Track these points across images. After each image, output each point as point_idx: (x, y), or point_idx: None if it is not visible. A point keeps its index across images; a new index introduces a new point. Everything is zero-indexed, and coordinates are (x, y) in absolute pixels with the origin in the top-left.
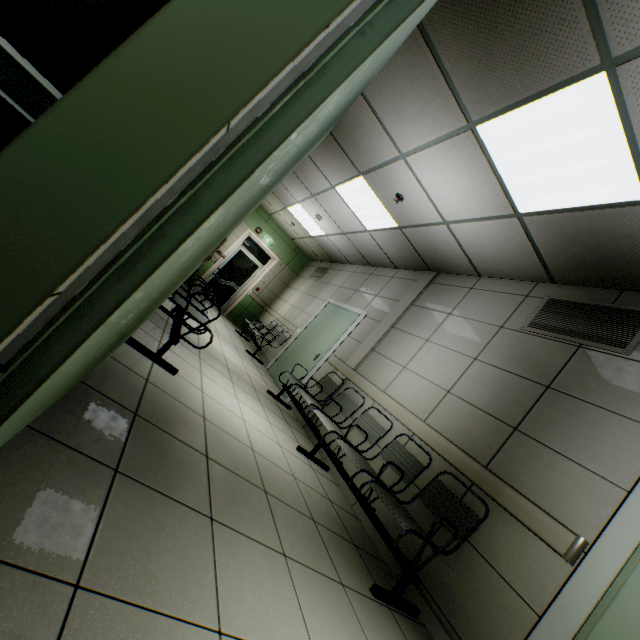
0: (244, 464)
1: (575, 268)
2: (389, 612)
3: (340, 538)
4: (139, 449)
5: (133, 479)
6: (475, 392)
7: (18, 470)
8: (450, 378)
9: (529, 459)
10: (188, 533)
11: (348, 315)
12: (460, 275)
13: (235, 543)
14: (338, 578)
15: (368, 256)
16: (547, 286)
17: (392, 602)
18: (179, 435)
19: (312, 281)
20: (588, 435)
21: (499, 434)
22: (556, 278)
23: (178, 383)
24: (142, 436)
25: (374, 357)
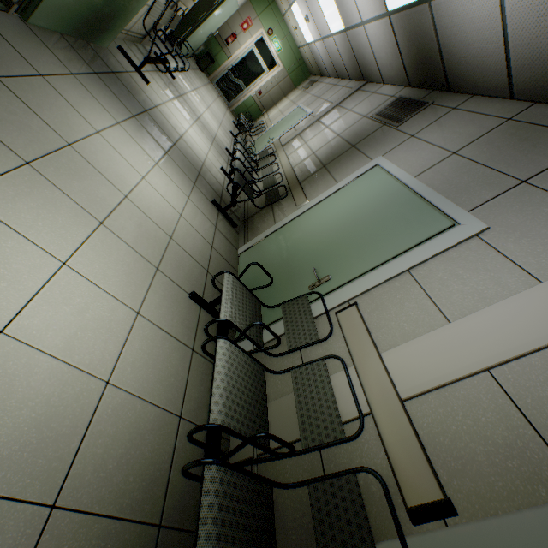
0: (169, 132)
1: (415, 70)
2: (217, 211)
3: (212, 189)
4: (109, 79)
5: (102, 81)
6: (324, 152)
7: (59, 43)
8: (320, 146)
9: (318, 178)
10: (120, 107)
11: (302, 114)
12: (376, 84)
13: (141, 128)
14: (194, 182)
15: (336, 66)
16: (407, 90)
17: (222, 212)
18: (134, 95)
19: (301, 92)
20: (347, 165)
21: (316, 169)
22: (410, 81)
23: (148, 89)
24: (113, 79)
25: (296, 139)
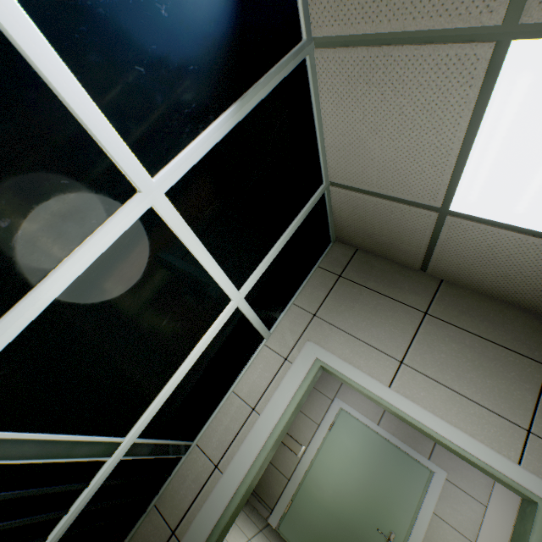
0: None
1: None
2: None
3: None
4: None
5: None
6: None
7: None
8: None
9: None
10: None
11: None
12: None
13: None
14: None
15: None
16: None
17: None
18: None
19: None
20: (309, 401)
21: None
22: None
23: None
24: None
25: None
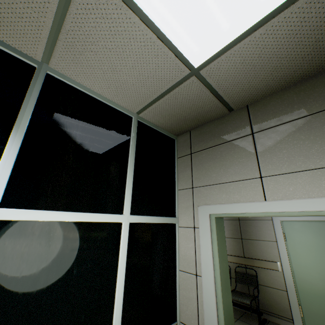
0: None
1: None
2: None
3: (235, 323)
4: None
5: None
6: None
7: None
8: None
9: (252, 246)
10: None
11: None
12: None
13: None
14: None
15: None
16: None
17: None
18: None
19: None
20: (258, 230)
21: (239, 243)
22: None
23: None
24: None
25: None
